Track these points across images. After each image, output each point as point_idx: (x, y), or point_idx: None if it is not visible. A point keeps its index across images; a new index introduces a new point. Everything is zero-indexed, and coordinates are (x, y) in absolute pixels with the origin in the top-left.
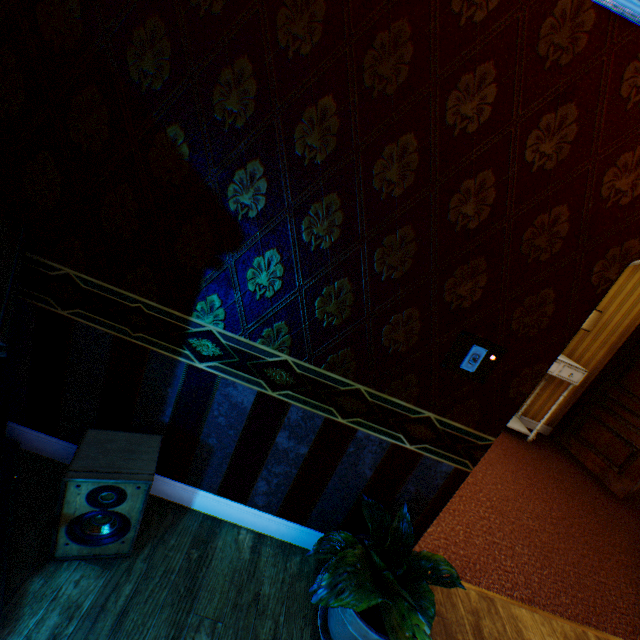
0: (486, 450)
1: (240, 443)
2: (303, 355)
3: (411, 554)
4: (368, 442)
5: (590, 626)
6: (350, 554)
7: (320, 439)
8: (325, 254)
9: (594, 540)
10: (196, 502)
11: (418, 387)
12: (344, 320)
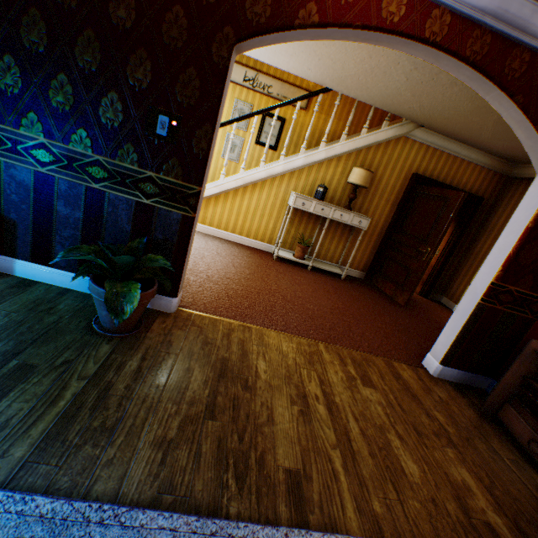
0: (198, 199)
1: (34, 215)
2: (54, 137)
3: (143, 259)
4: (119, 202)
5: (324, 342)
6: (87, 248)
7: (87, 204)
8: (43, 55)
9: (361, 317)
10: (17, 270)
11: (137, 153)
12: (72, 106)
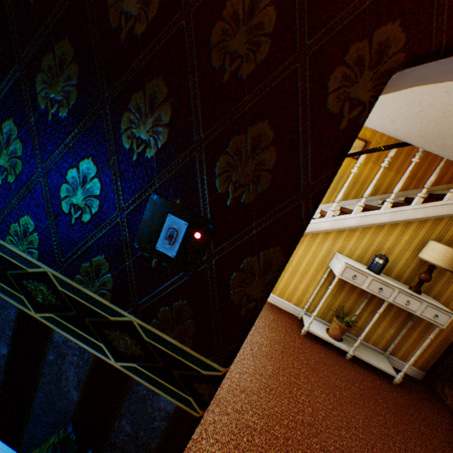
0: (217, 385)
1: None
2: None
3: None
4: (68, 349)
5: None
6: None
7: (18, 337)
8: None
9: None
10: None
11: (112, 276)
12: (18, 176)
